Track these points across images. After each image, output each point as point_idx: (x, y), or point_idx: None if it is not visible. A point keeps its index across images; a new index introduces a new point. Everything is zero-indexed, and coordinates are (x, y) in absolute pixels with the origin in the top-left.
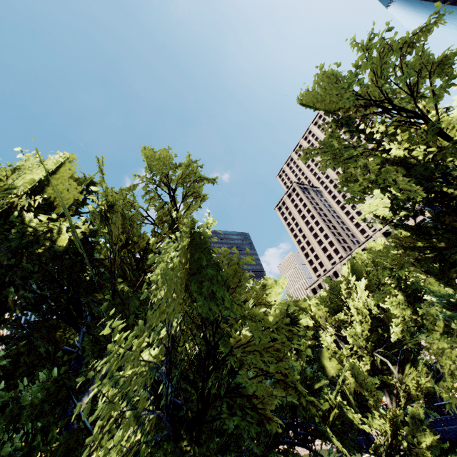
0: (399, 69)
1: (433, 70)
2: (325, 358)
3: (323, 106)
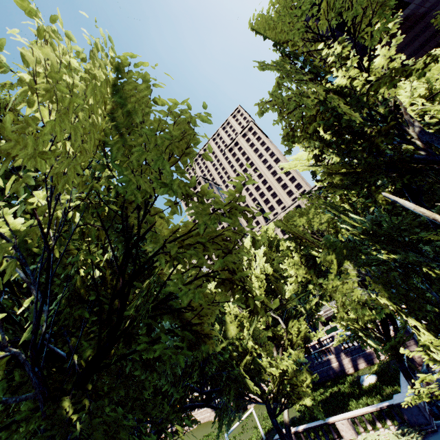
0: (351, 4)
1: (377, 10)
2: (226, 322)
3: (273, 35)
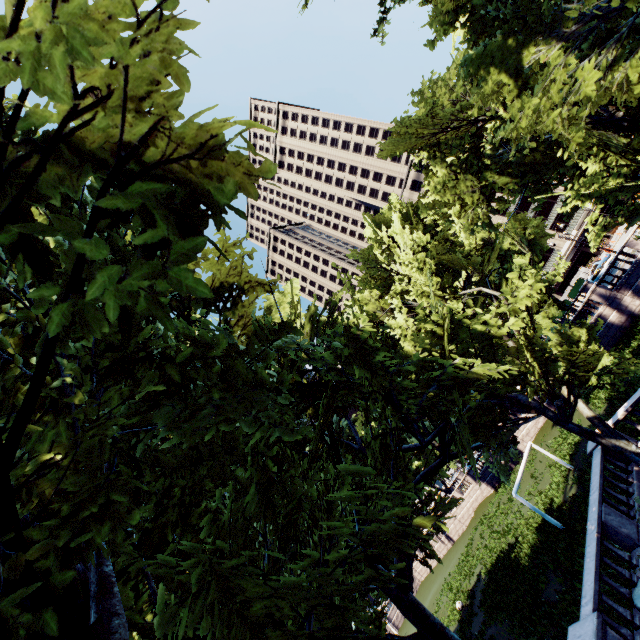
0: None
1: None
2: (409, 350)
3: None
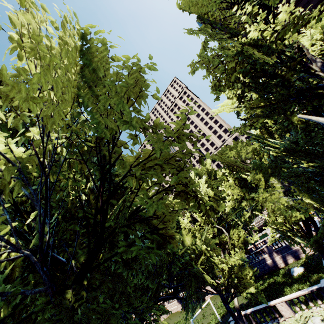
0: None
1: None
2: (182, 235)
3: (196, 10)
